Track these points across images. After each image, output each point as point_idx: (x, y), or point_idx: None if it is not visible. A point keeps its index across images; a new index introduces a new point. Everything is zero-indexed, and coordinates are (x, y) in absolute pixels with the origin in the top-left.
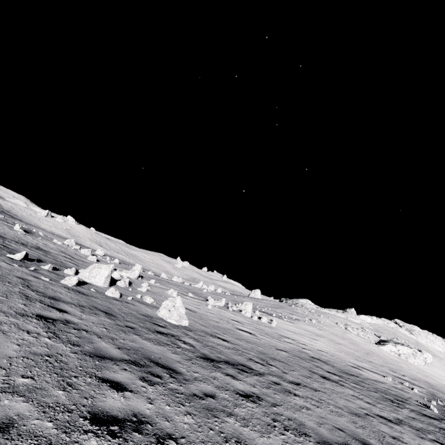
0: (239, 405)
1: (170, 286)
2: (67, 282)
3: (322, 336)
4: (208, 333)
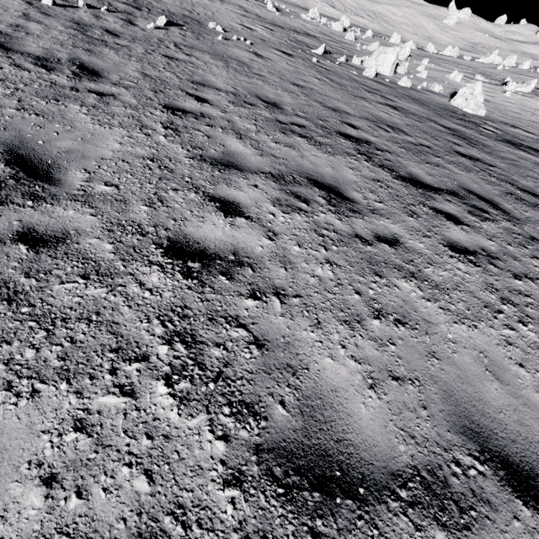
0: (538, 169)
1: (447, 67)
2: (368, 75)
3: None
4: (507, 124)
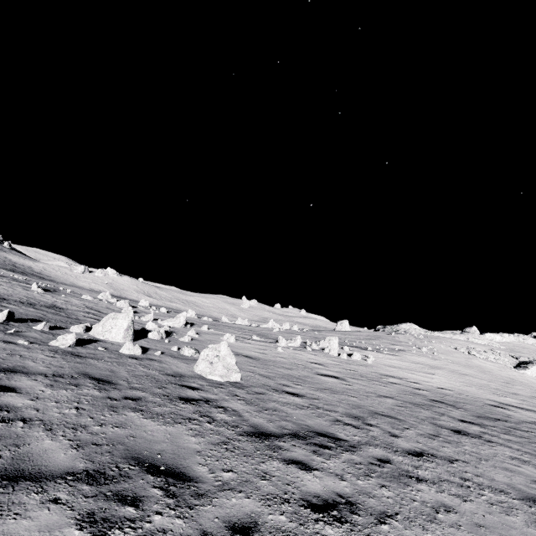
0: None
1: (229, 331)
2: (59, 343)
3: (439, 367)
4: (271, 387)
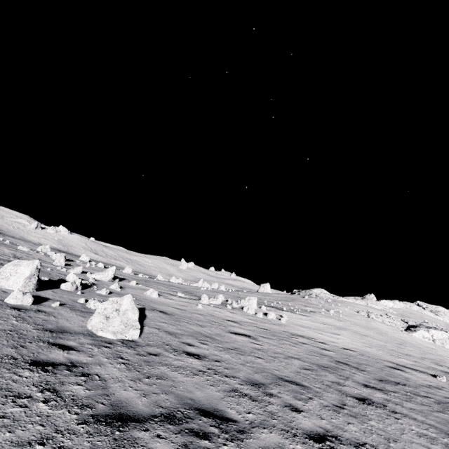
0: None
1: (158, 287)
2: None
3: (343, 328)
4: (171, 347)
